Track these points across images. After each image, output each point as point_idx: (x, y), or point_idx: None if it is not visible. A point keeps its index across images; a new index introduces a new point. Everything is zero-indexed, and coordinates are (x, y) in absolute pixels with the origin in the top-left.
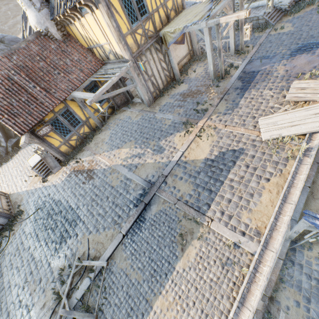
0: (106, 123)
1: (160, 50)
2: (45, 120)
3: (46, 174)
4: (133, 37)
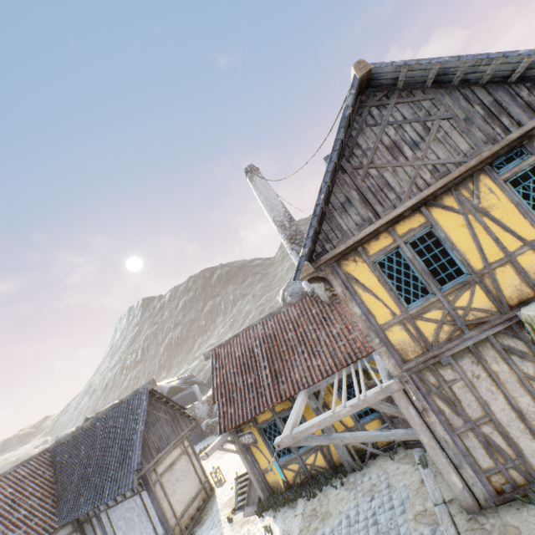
0: (361, 469)
1: (529, 352)
2: (258, 420)
3: (241, 502)
4: (408, 327)
